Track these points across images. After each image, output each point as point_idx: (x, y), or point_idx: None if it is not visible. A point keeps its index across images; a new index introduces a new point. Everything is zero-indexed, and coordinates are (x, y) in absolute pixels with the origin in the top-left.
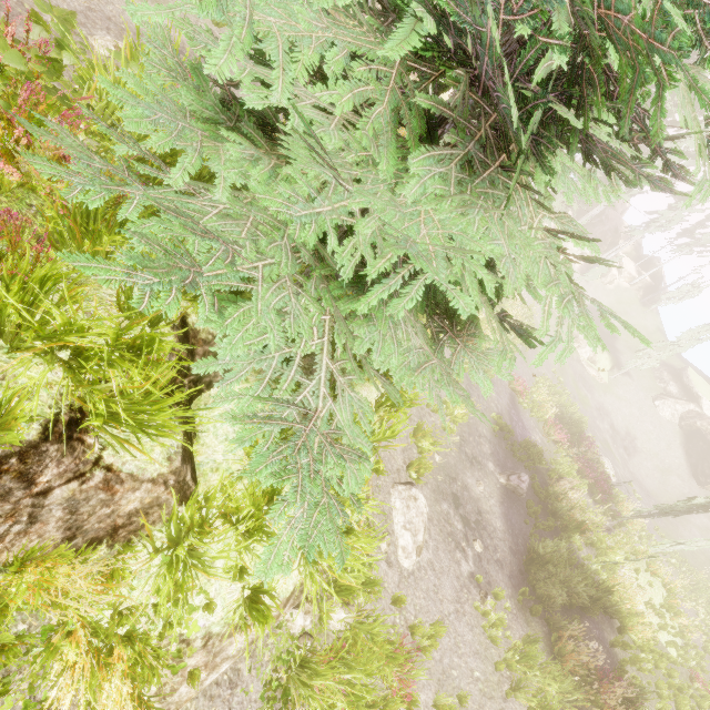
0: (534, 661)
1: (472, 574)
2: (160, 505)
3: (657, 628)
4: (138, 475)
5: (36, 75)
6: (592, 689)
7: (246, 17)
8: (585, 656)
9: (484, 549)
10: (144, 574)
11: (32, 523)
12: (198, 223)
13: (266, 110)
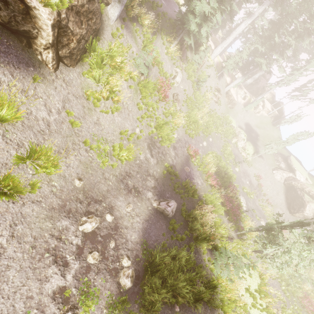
0: None
1: (63, 288)
2: None
3: (251, 306)
4: None
5: None
6: None
7: None
8: None
9: (101, 260)
10: None
11: None
12: None
13: None
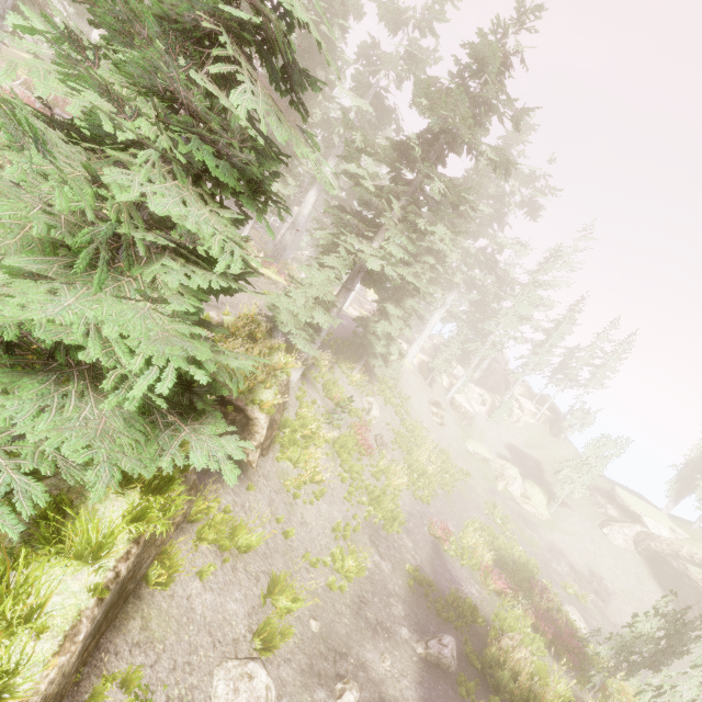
0: None
1: None
2: None
3: None
4: None
5: None
6: None
7: None
8: None
9: None
10: None
11: None
12: None
13: None
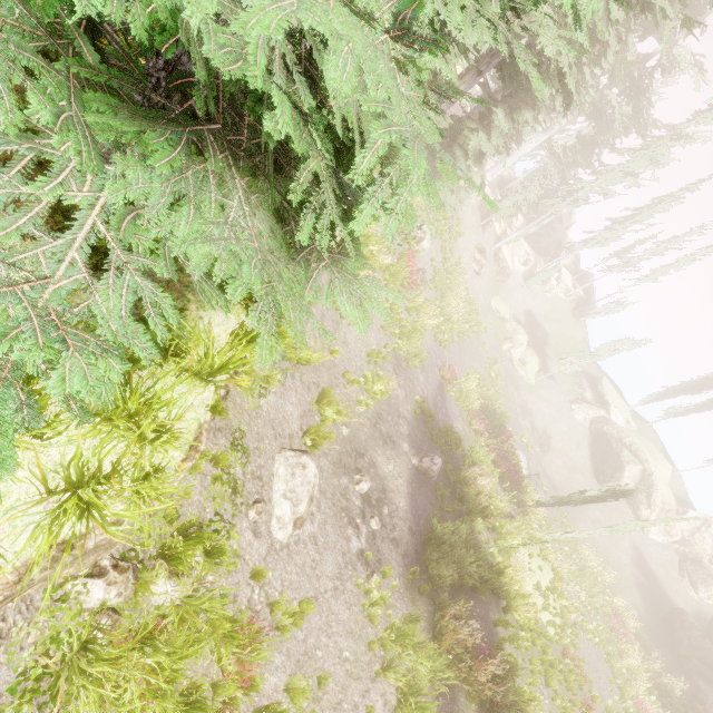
0: (409, 640)
1: (362, 551)
2: None
3: (541, 609)
4: None
5: None
6: (467, 667)
7: None
8: (465, 634)
9: (381, 527)
10: None
11: None
12: None
13: None
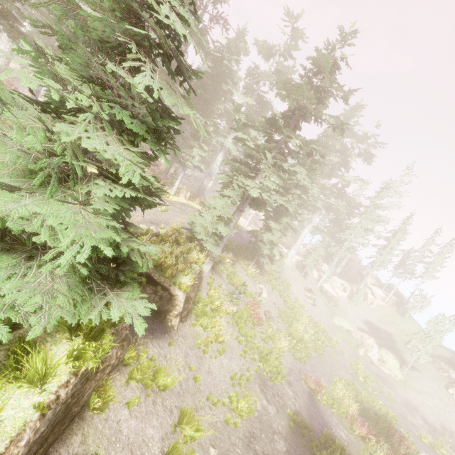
0: None
1: None
2: None
3: None
4: None
5: None
6: None
7: None
8: None
9: None
10: None
11: None
12: None
13: None
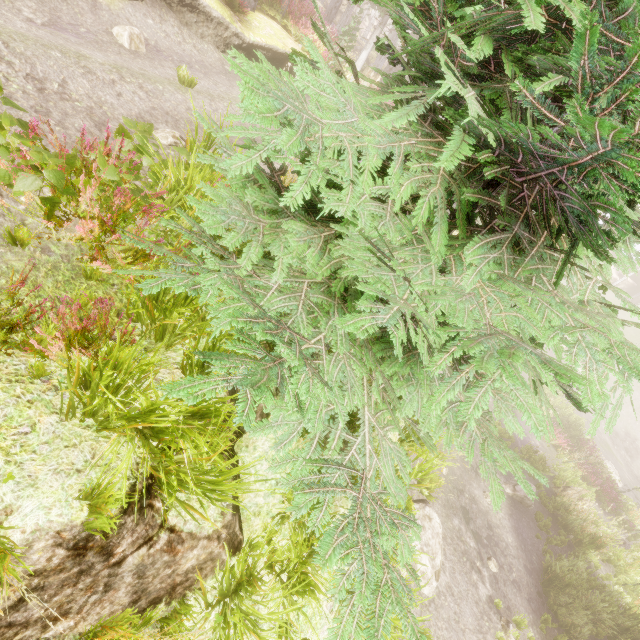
0: None
1: (490, 598)
2: (212, 559)
3: None
4: (196, 533)
5: (124, 181)
6: None
7: (320, 146)
8: None
9: (499, 569)
10: (200, 636)
11: (106, 591)
12: (271, 318)
13: (314, 198)
